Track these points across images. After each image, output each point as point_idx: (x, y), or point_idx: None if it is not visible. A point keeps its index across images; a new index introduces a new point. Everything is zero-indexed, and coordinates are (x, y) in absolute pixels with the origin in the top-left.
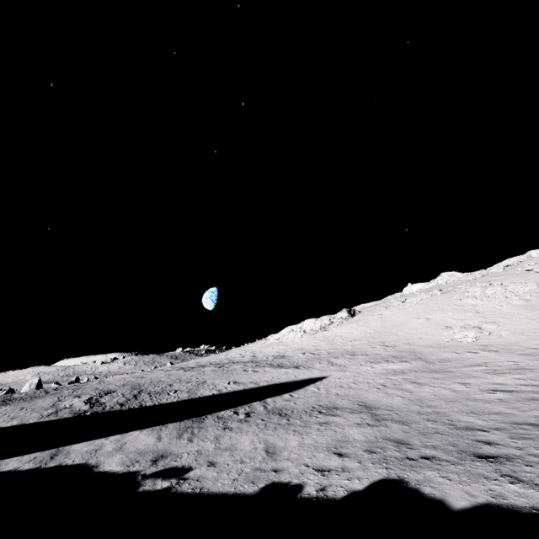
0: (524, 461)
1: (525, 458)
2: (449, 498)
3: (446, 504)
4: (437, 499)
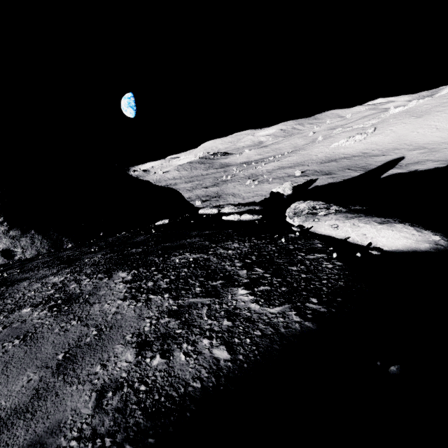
0: None
1: None
2: None
3: None
4: None
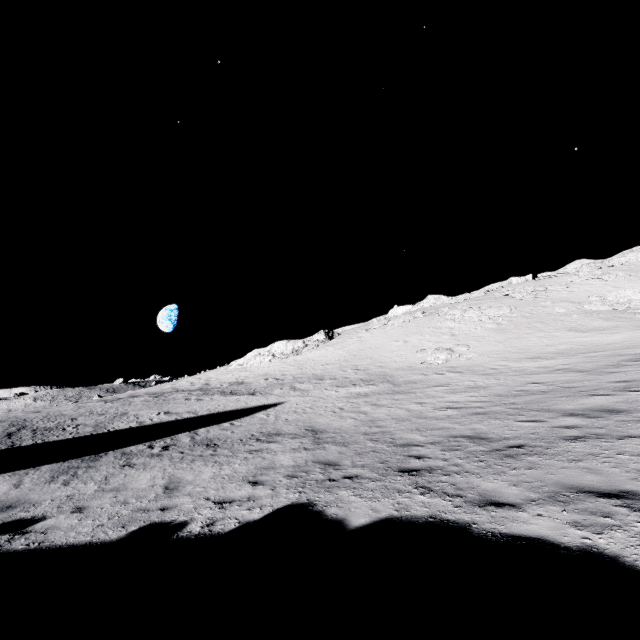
0: (444, 472)
1: (446, 468)
2: (351, 517)
3: (345, 523)
4: (338, 520)
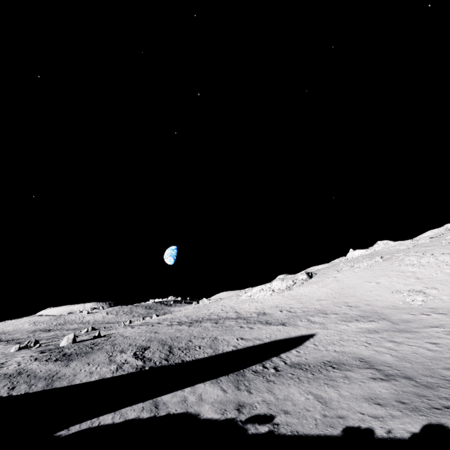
0: None
1: None
2: None
3: None
4: None
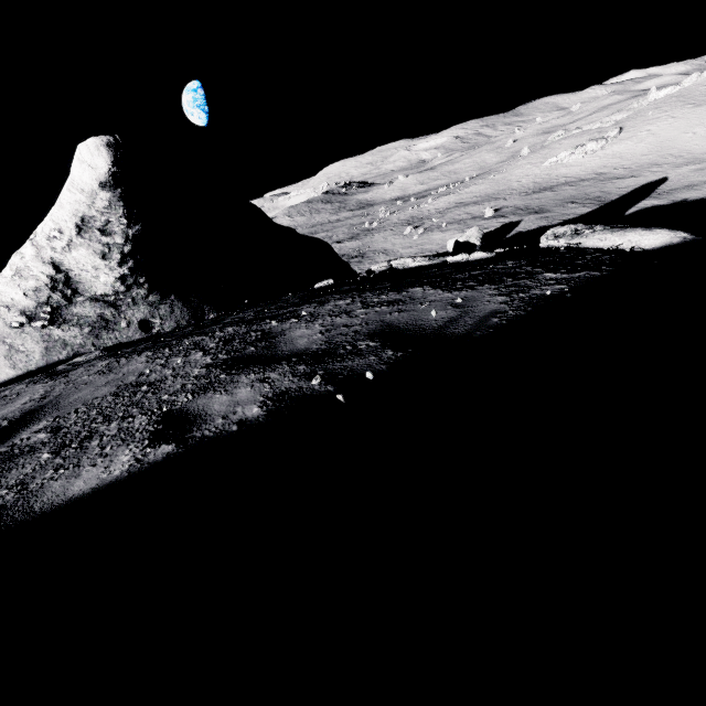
0: None
1: None
2: None
3: None
4: None
